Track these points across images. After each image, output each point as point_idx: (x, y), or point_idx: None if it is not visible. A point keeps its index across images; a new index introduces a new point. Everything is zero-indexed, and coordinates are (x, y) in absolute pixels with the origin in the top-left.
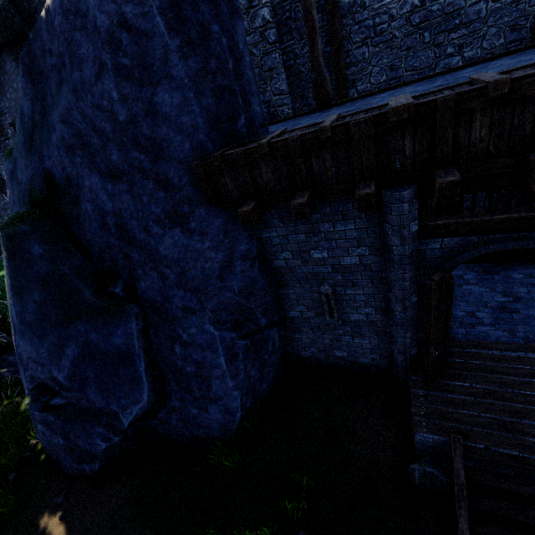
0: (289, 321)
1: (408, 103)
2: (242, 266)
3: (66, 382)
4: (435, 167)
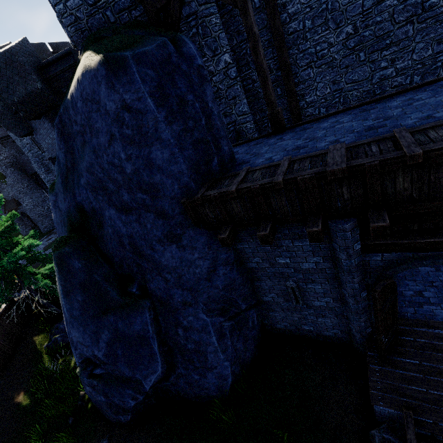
0: (264, 303)
1: (341, 167)
2: (223, 270)
3: (104, 358)
4: (369, 207)
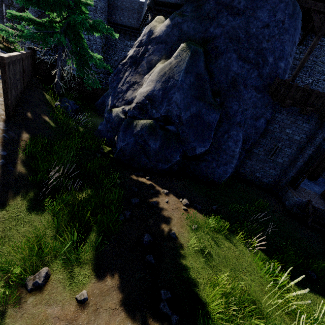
0: (250, 153)
1: None
2: (263, 120)
3: (184, 121)
4: None
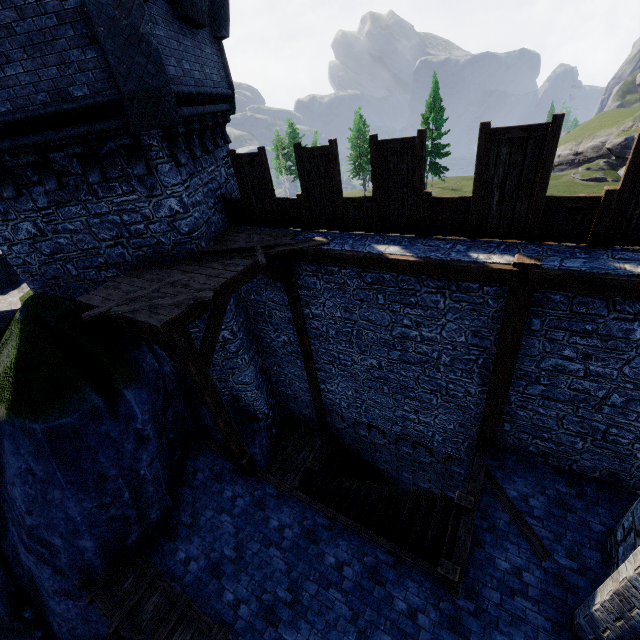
0: None
1: None
2: None
3: None
4: None
